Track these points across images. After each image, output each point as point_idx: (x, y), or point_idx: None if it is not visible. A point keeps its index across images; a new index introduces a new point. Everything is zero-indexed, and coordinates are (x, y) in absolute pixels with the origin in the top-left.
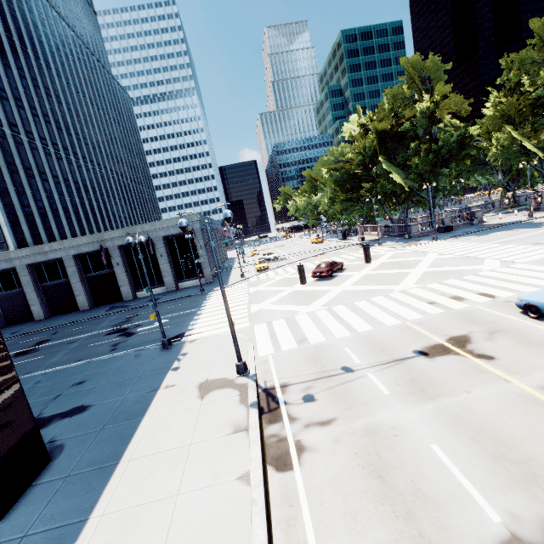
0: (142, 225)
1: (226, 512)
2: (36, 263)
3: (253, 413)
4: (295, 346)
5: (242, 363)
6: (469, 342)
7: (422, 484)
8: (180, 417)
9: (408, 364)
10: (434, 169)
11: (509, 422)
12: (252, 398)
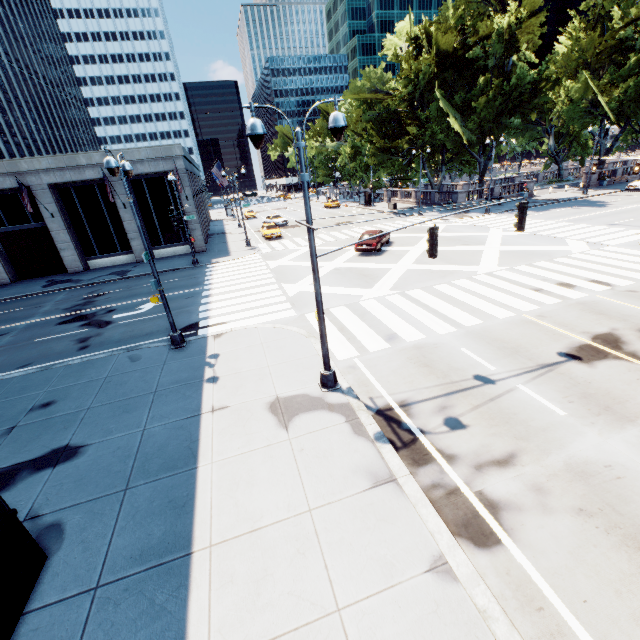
0: (88, 153)
1: (448, 638)
2: None
3: (389, 452)
4: (386, 345)
5: (332, 373)
6: (622, 342)
7: None
8: (265, 462)
9: (563, 371)
10: (499, 119)
11: None
12: (372, 426)
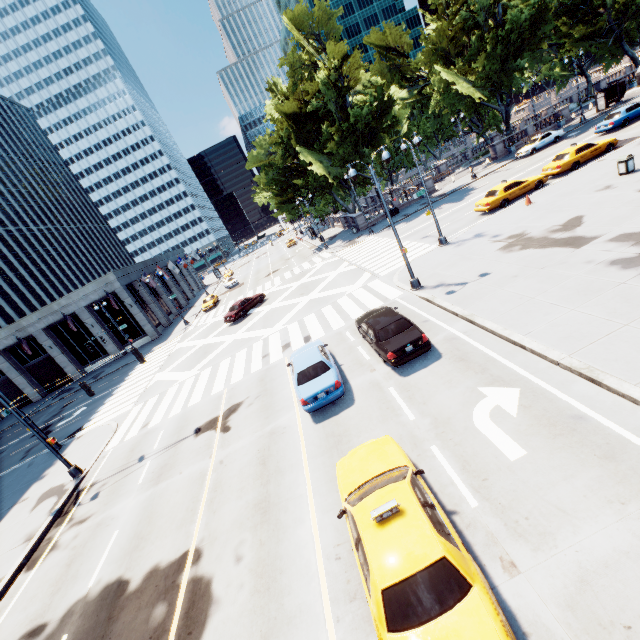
0: (57, 301)
1: None
2: None
3: (47, 521)
4: (135, 434)
5: (71, 469)
6: (235, 411)
7: (83, 565)
8: (6, 534)
9: (179, 446)
10: (359, 149)
11: (171, 501)
12: (59, 505)
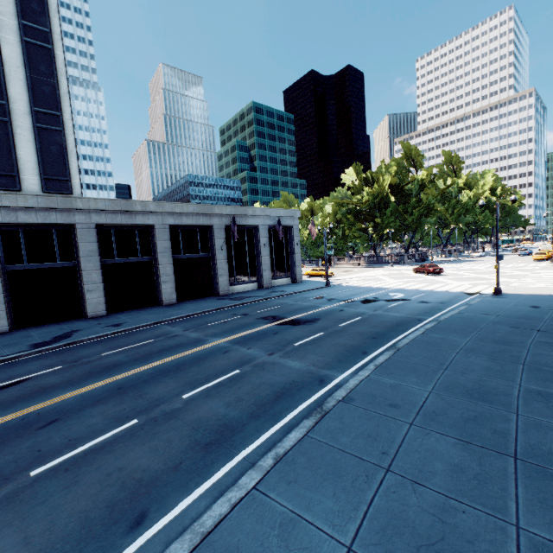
0: (254, 208)
1: None
2: (103, 226)
3: None
4: None
5: None
6: None
7: None
8: None
9: None
10: (420, 219)
11: None
12: None
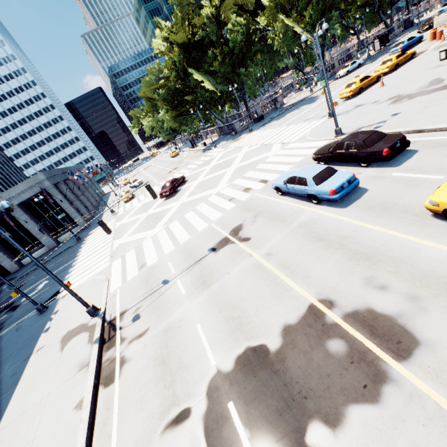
0: None
1: (64, 436)
2: None
3: (95, 348)
4: (136, 273)
5: (90, 308)
6: (241, 229)
7: (184, 357)
8: (44, 374)
9: (202, 262)
10: (235, 70)
11: (242, 289)
12: (97, 335)
